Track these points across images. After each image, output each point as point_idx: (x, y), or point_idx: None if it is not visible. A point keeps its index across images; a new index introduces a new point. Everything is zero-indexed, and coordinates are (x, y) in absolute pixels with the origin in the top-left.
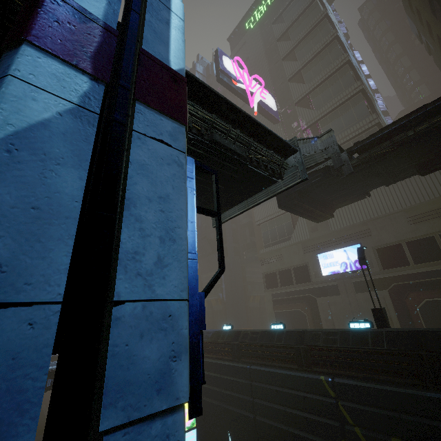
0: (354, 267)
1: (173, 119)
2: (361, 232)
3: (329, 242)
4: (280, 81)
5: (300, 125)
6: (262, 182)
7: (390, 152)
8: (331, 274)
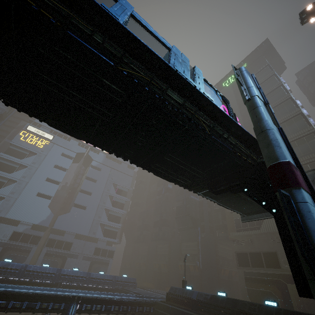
0: None
1: None
2: None
3: None
4: (248, 118)
5: None
6: None
7: None
8: None
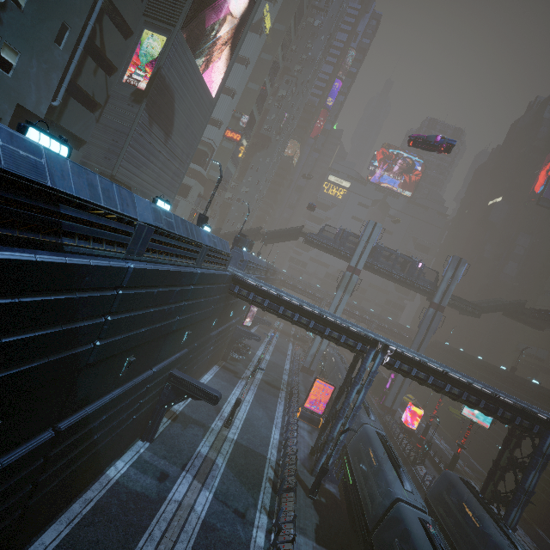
0: None
1: (441, 312)
2: None
3: None
4: None
5: None
6: (470, 313)
7: (544, 320)
8: None
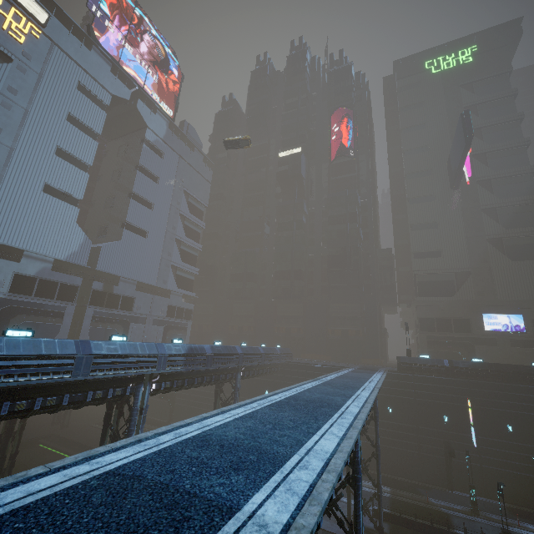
0: (514, 329)
1: None
2: (509, 304)
3: (480, 305)
4: None
5: (479, 203)
6: None
7: None
8: (494, 331)
